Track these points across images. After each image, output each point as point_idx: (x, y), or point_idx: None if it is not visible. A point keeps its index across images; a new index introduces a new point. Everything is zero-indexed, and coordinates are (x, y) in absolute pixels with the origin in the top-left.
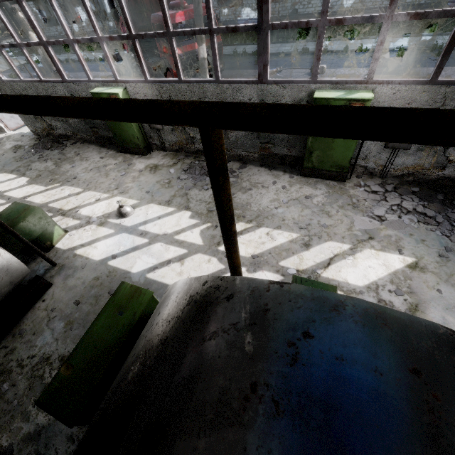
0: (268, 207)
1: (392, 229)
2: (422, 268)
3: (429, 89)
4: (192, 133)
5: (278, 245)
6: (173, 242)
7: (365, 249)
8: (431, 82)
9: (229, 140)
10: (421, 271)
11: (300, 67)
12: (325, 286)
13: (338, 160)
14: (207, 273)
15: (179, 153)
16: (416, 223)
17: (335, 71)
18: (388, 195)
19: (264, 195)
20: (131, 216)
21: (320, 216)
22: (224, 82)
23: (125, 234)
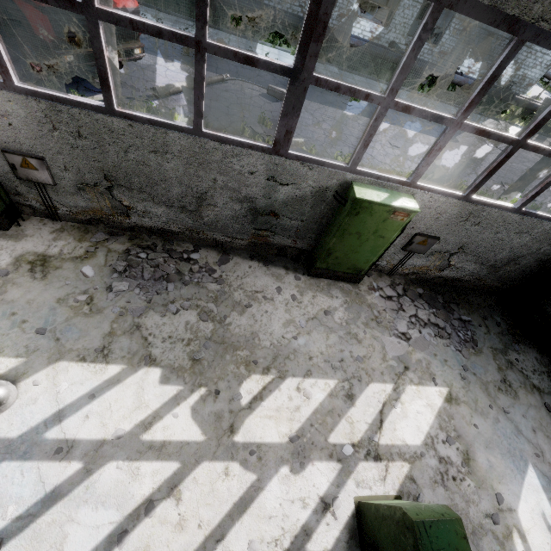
0: (284, 338)
1: (420, 351)
2: (456, 399)
3: (461, 205)
4: (127, 200)
5: (318, 407)
6: (142, 451)
7: (406, 387)
8: (465, 198)
9: (202, 219)
10: (457, 404)
11: (253, 83)
12: (452, 524)
13: (359, 263)
14: (231, 502)
15: (93, 228)
16: (434, 338)
17: None
18: (403, 301)
19: (272, 316)
20: (12, 407)
21: (350, 343)
22: (209, 137)
23: (9, 464)
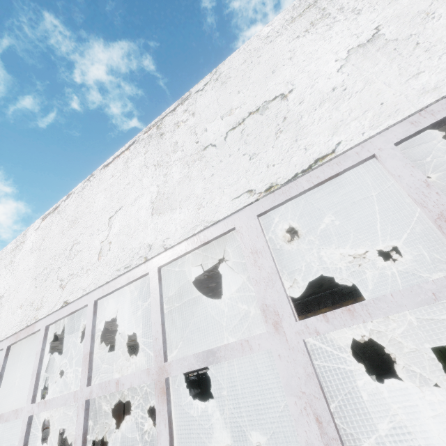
0: None
1: None
2: None
3: None
4: None
5: None
6: None
7: None
8: None
9: None
10: None
11: None
12: None
13: None
14: None
15: None
16: None
17: None
18: None
19: None
20: None
21: None
22: None
23: None
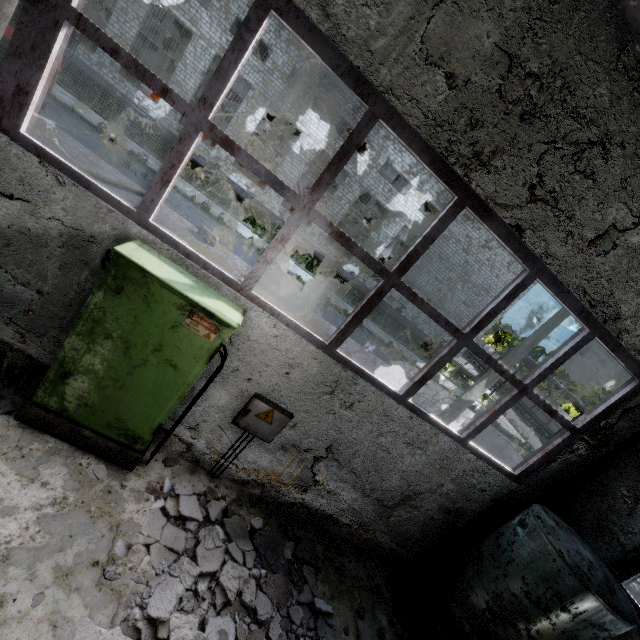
0: None
1: None
2: None
3: (322, 359)
4: None
5: None
6: None
7: None
8: (328, 349)
9: None
10: None
11: (186, 217)
12: None
13: (131, 418)
14: None
15: None
16: None
17: (229, 254)
18: (206, 535)
19: None
20: None
21: None
22: None
23: None
